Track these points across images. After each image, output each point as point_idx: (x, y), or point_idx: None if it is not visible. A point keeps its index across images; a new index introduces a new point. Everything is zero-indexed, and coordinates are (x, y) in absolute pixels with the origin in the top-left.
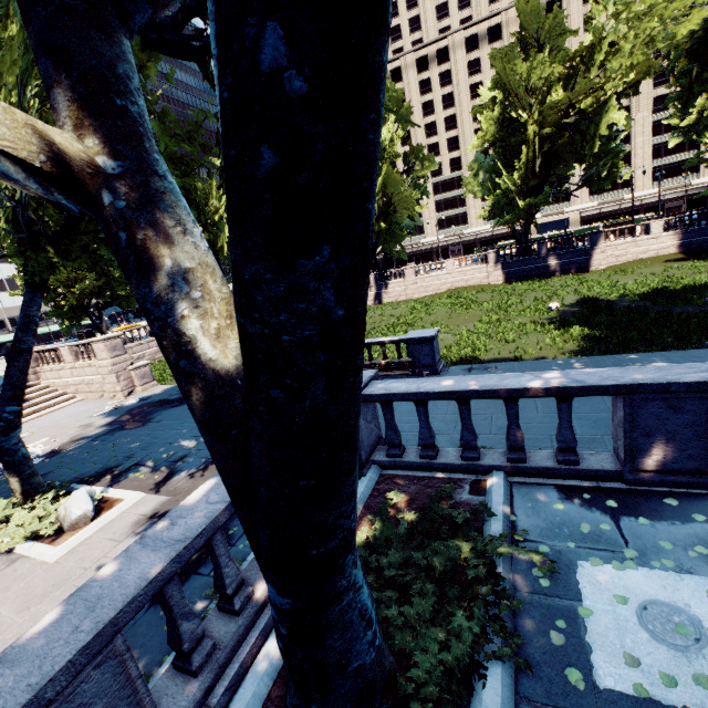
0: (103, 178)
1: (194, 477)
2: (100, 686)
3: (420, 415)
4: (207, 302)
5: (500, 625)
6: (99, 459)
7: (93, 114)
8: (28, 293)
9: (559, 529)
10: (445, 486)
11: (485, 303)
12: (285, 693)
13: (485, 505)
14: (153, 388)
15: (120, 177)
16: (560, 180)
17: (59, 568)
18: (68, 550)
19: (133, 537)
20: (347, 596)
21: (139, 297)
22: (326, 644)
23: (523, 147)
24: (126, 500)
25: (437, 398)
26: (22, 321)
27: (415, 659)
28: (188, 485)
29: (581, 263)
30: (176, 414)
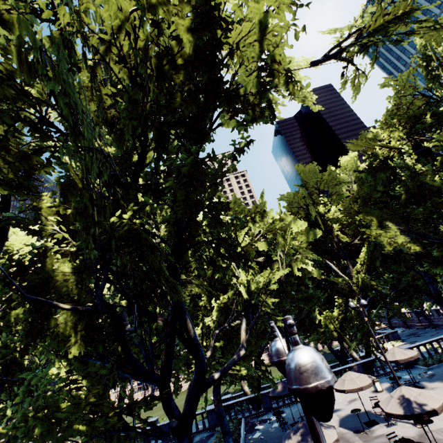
0: None
1: None
2: None
3: None
4: None
5: None
6: None
7: None
8: None
9: None
10: None
11: None
12: None
13: None
14: None
15: None
16: None
17: None
18: None
19: None
20: None
21: None
22: None
23: None
24: None
25: None
26: None
27: None
28: None
29: None
30: None
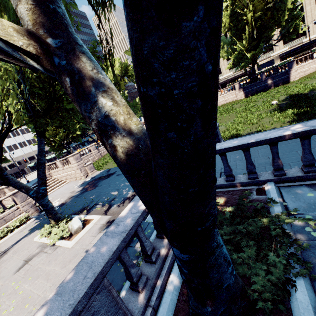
0: (52, 50)
1: (119, 206)
2: (101, 302)
3: (223, 160)
4: (116, 107)
5: (296, 258)
6: (80, 204)
7: (40, 15)
8: (38, 139)
9: (314, 206)
10: (245, 192)
11: (237, 109)
12: (188, 299)
13: (270, 198)
14: (95, 173)
15: (60, 48)
16: (267, 40)
17: (73, 249)
18: (75, 242)
19: (100, 234)
20: (217, 251)
21: (82, 111)
22: (210, 276)
23: (246, 26)
24: (94, 219)
25: (232, 150)
26: (39, 151)
27: (253, 279)
28: (118, 210)
29: (284, 79)
30: (107, 181)
